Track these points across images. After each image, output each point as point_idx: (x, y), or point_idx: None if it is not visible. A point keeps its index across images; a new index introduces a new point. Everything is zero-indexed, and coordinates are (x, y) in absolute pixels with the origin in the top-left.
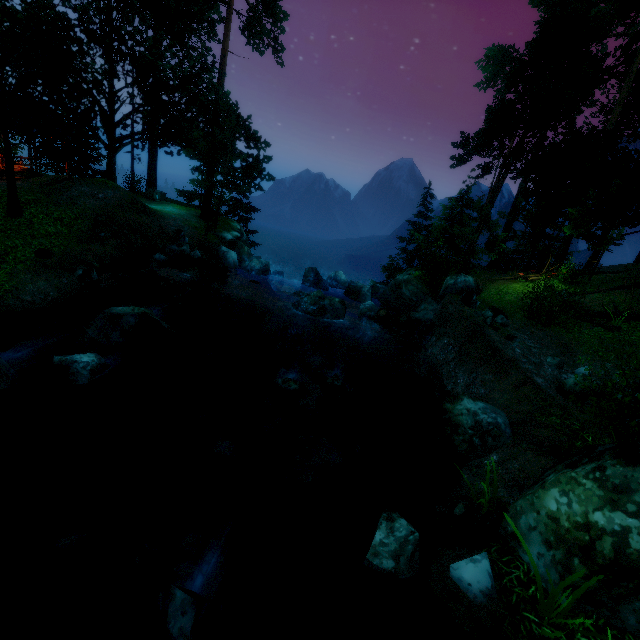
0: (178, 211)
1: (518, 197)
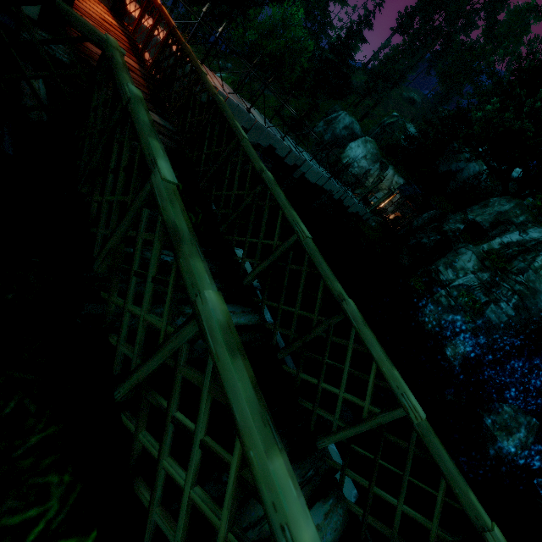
0: None
1: None
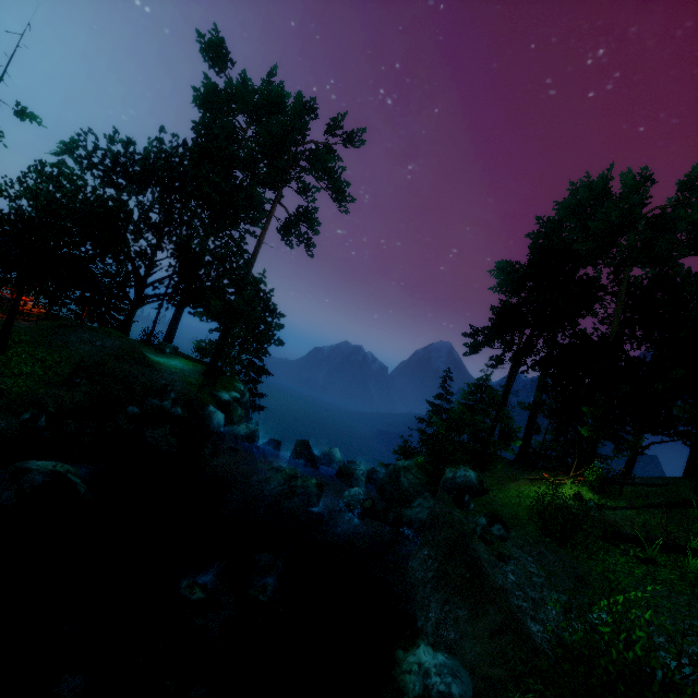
0: (182, 366)
1: (539, 390)
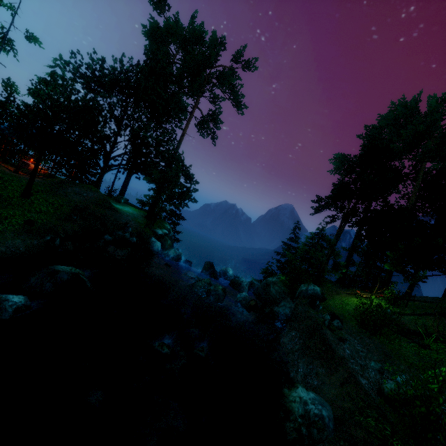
0: (132, 211)
1: (356, 238)
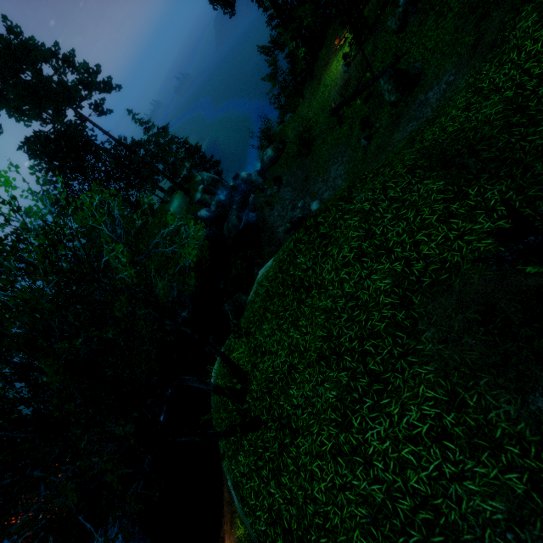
0: (178, 202)
1: None
